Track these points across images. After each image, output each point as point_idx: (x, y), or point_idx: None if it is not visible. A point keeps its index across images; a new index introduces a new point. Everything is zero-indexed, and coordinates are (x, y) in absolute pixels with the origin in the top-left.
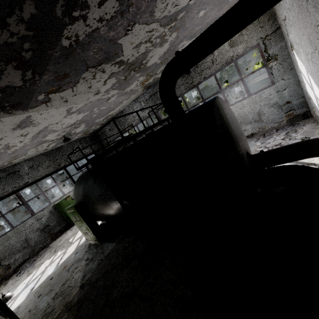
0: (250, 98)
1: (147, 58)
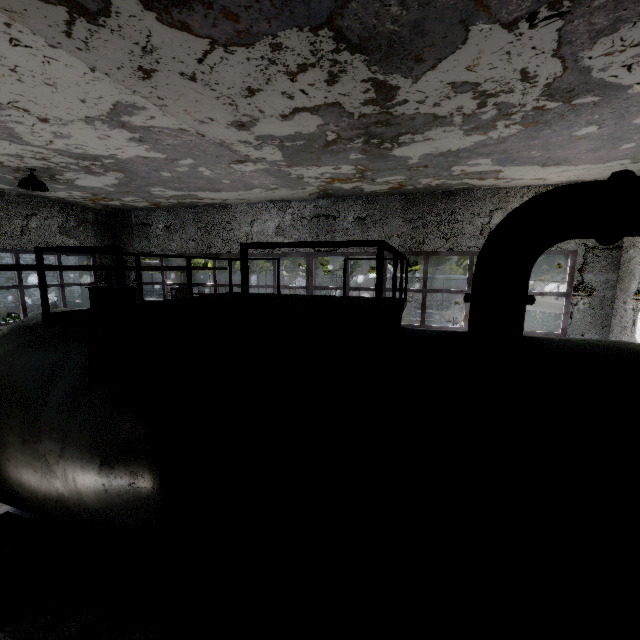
0: None
1: (418, 135)
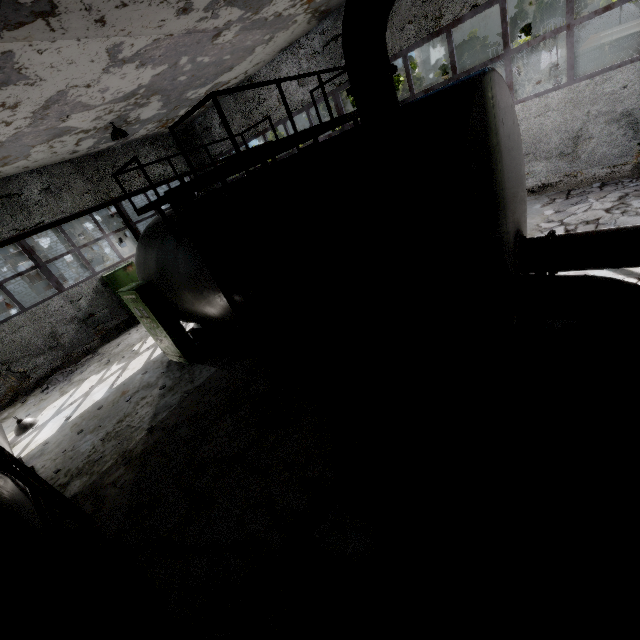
0: (572, 90)
1: None
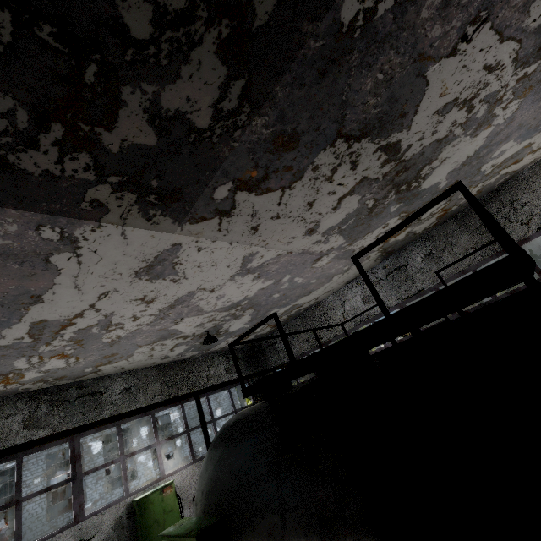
0: None
1: (434, 162)
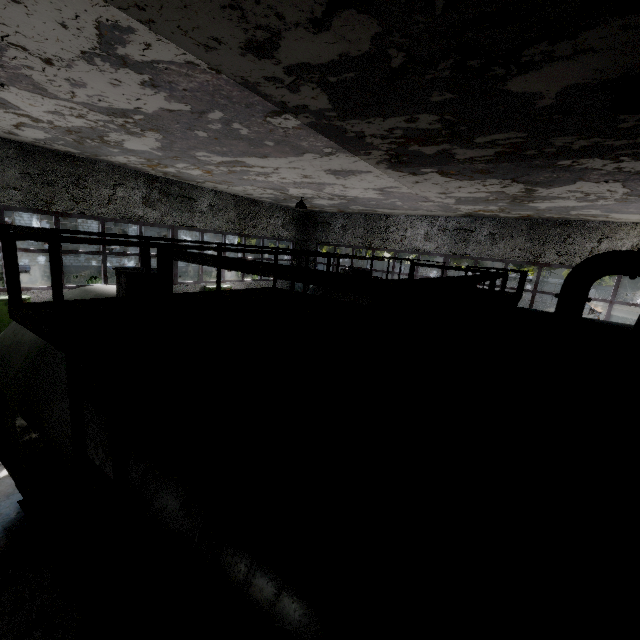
0: None
1: (547, 200)
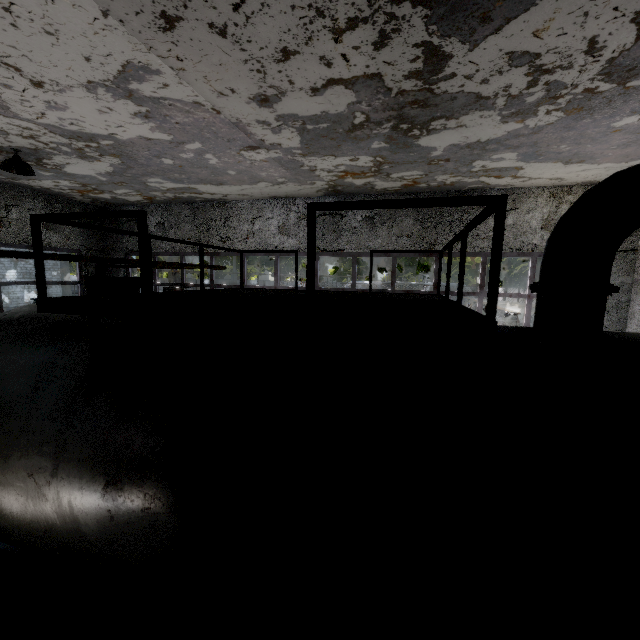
0: None
1: (452, 120)
